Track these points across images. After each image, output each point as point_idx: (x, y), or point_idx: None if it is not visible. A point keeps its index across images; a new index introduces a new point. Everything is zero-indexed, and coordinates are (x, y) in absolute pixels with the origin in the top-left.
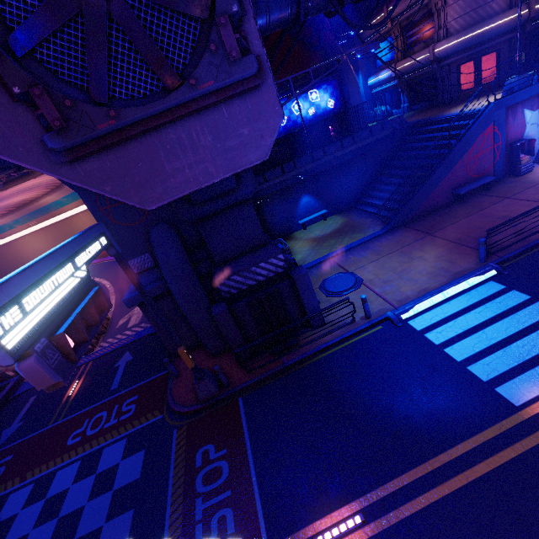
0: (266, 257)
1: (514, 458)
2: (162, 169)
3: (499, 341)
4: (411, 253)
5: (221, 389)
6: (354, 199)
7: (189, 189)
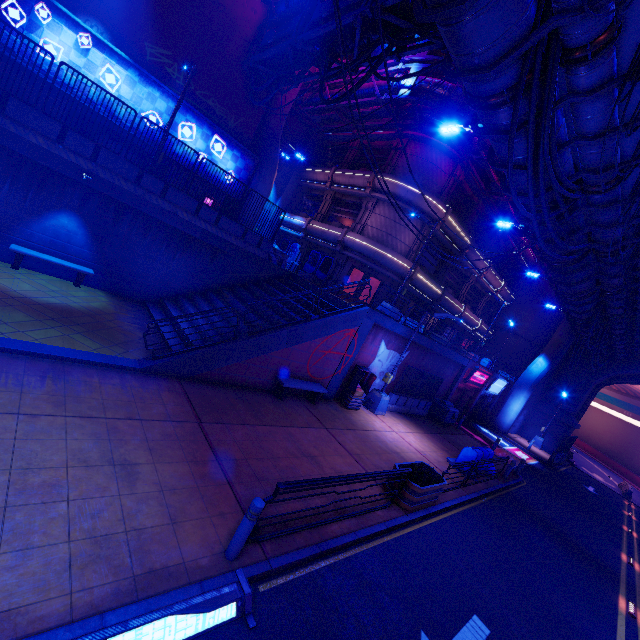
0: None
1: None
2: None
3: None
4: (127, 442)
5: None
6: (158, 294)
7: None
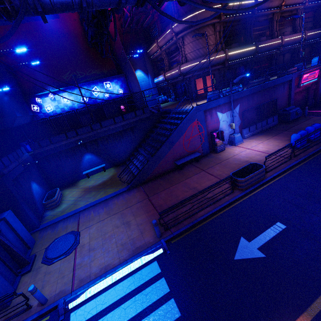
0: None
1: None
2: None
3: None
4: (126, 216)
5: None
6: (127, 156)
7: None
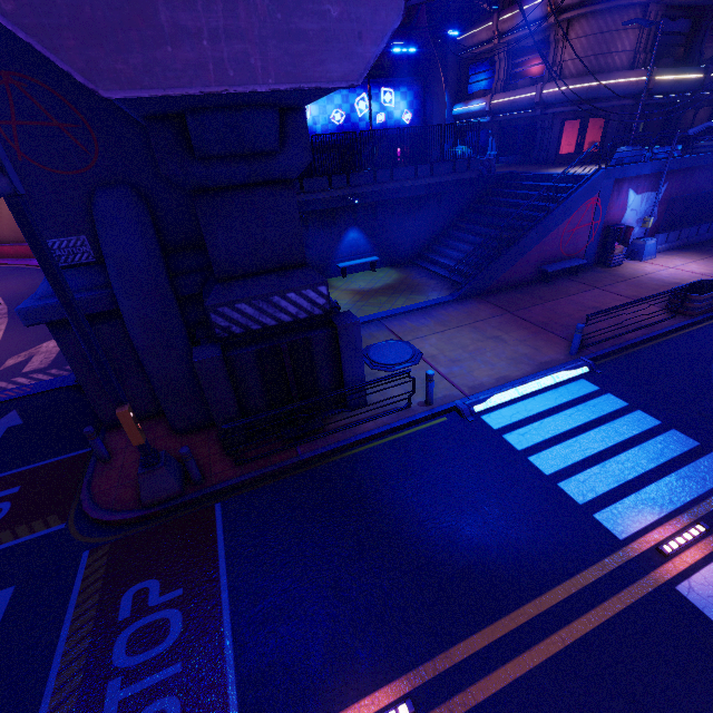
0: (301, 285)
1: (621, 612)
2: (150, 15)
3: (596, 454)
4: (486, 330)
5: (185, 487)
6: (415, 252)
7: (203, 86)
